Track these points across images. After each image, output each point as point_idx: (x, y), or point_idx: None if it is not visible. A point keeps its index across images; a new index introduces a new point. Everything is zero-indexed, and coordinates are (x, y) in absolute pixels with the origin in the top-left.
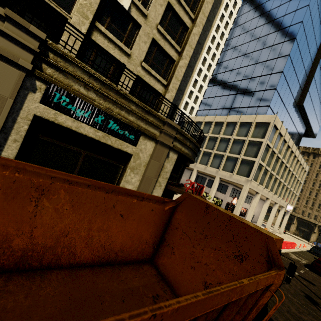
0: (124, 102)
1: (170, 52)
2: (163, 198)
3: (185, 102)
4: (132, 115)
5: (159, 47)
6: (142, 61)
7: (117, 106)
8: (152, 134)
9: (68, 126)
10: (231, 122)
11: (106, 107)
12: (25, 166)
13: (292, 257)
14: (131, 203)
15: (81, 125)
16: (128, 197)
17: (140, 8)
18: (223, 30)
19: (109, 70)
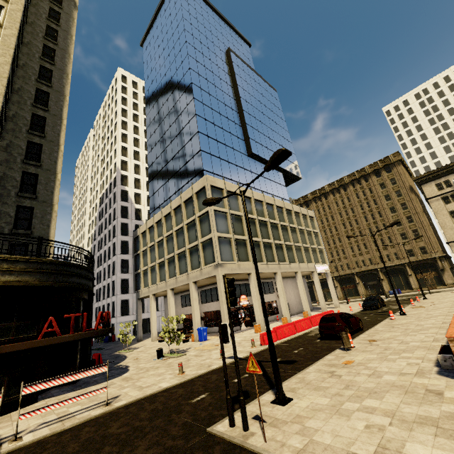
0: None
1: None
2: None
3: (148, 212)
4: None
5: None
6: None
7: None
8: None
9: None
10: (178, 207)
11: None
12: None
13: (310, 334)
14: None
15: None
16: None
17: None
18: None
19: None
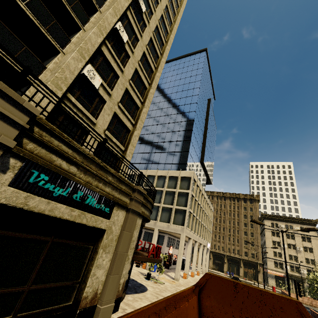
0: (102, 174)
1: (127, 124)
2: (192, 287)
3: None
4: (108, 186)
5: (118, 119)
6: (105, 129)
7: (96, 179)
8: (124, 203)
9: (41, 210)
10: (162, 176)
11: (85, 180)
12: (134, 317)
13: None
14: (186, 310)
15: (56, 206)
16: (183, 303)
17: (106, 88)
18: None
19: (92, 145)
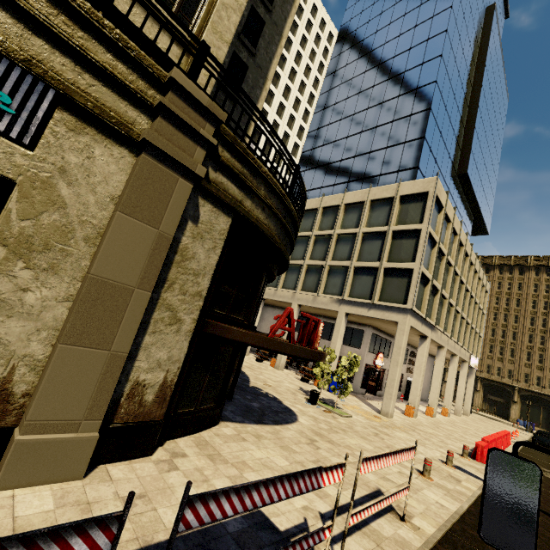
0: None
1: None
2: None
3: None
4: None
5: None
6: None
7: None
8: (112, 116)
9: None
10: (354, 204)
11: None
12: None
13: None
14: None
15: None
16: None
17: None
18: (317, 74)
19: None
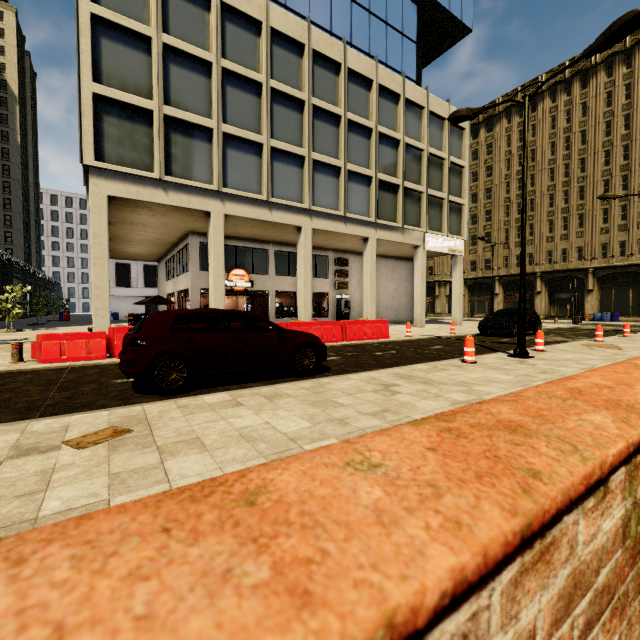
0: None
1: None
2: None
3: None
4: None
5: None
6: None
7: None
8: None
9: None
10: None
11: None
12: None
13: None
14: None
15: None
16: None
17: None
18: None
19: None
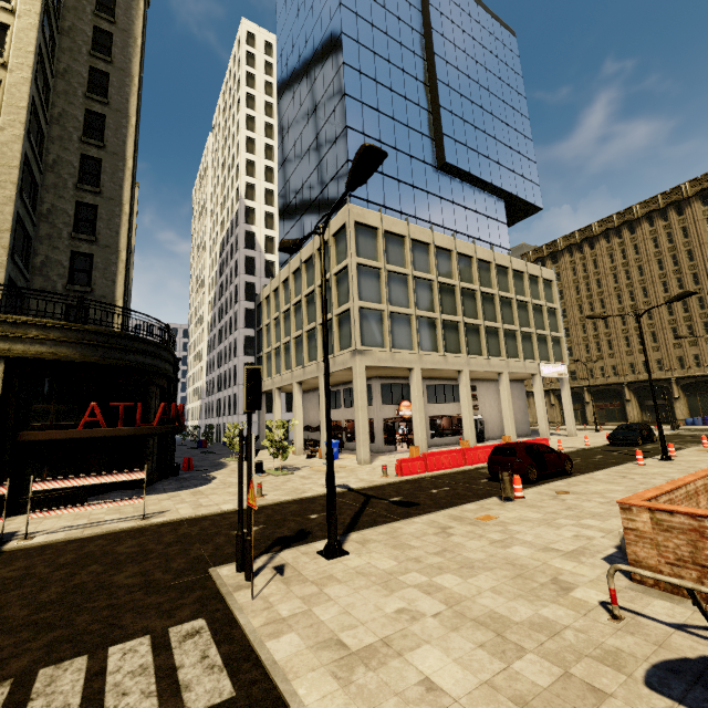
0: None
1: None
2: None
3: None
4: None
5: None
6: None
7: None
8: None
9: None
10: (310, 259)
11: None
12: None
13: (484, 470)
14: None
15: None
16: None
17: None
18: None
19: None
